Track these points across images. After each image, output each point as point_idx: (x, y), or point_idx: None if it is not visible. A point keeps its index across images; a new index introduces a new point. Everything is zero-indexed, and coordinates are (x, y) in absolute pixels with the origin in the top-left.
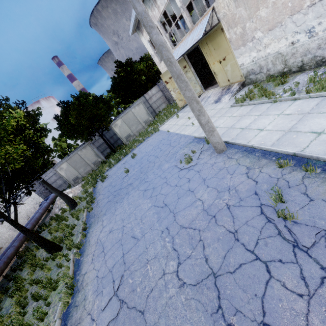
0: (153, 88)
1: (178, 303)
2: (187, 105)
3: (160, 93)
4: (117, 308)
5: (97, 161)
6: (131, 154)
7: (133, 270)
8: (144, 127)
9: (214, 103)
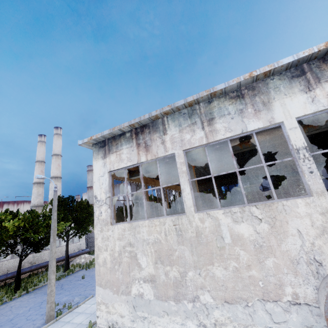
0: None
1: None
2: None
3: None
4: None
5: None
6: None
7: None
8: None
9: None
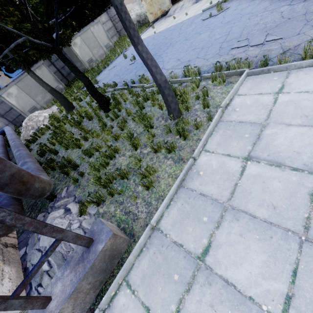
0: (103, 15)
1: (312, 1)
2: (153, 24)
3: (110, 23)
4: (264, 33)
5: (58, 88)
6: (114, 63)
7: (248, 31)
8: (106, 52)
9: (195, 4)
